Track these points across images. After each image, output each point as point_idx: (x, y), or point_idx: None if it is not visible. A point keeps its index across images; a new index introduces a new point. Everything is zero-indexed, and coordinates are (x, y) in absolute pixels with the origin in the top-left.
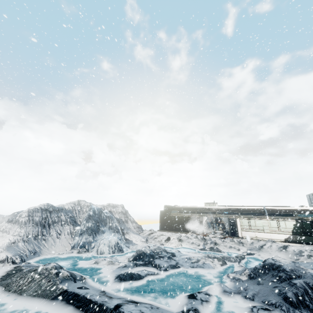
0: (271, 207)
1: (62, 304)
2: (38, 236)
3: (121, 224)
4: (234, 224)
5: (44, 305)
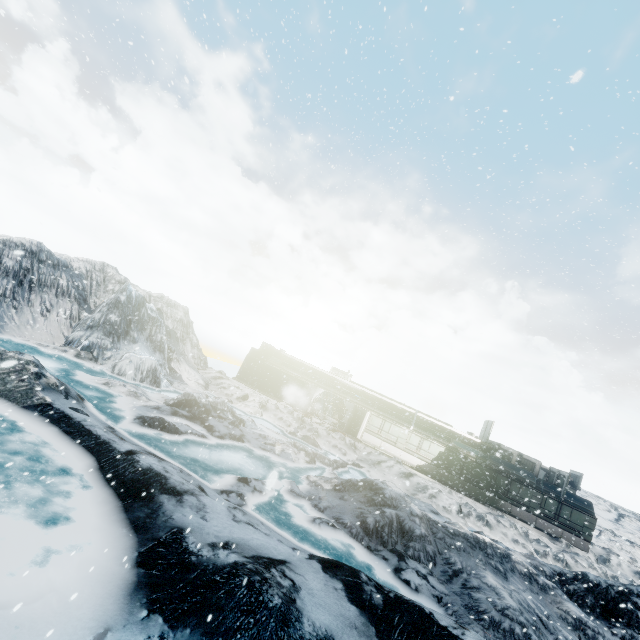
0: (426, 417)
1: (40, 420)
2: (5, 297)
3: (171, 341)
4: (358, 418)
5: (9, 411)
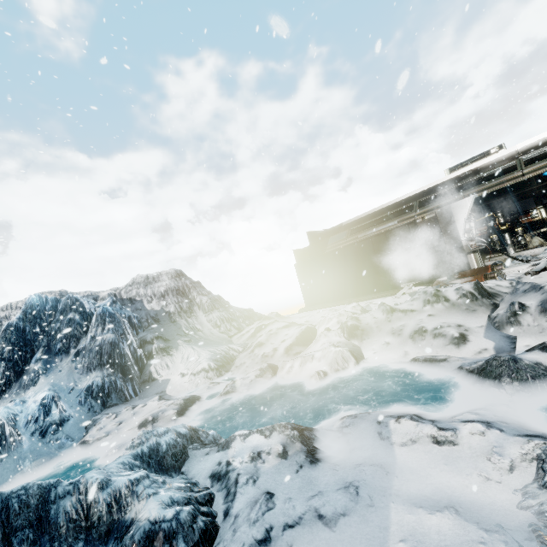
0: None
1: None
2: None
3: (159, 327)
4: None
5: None
